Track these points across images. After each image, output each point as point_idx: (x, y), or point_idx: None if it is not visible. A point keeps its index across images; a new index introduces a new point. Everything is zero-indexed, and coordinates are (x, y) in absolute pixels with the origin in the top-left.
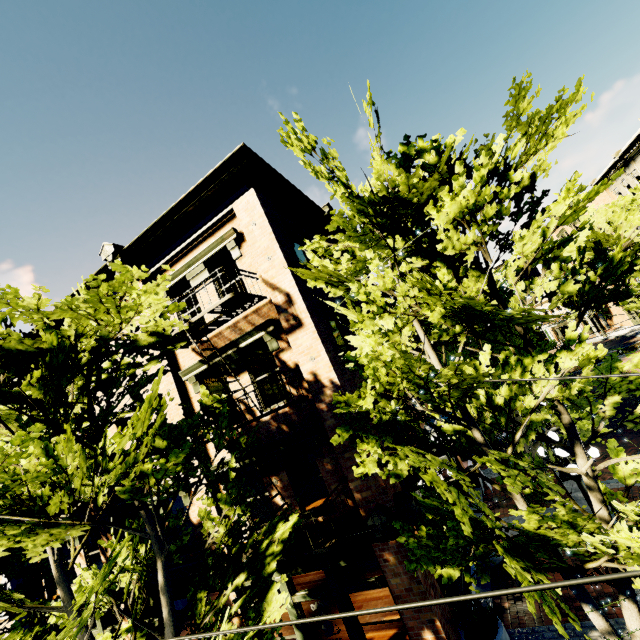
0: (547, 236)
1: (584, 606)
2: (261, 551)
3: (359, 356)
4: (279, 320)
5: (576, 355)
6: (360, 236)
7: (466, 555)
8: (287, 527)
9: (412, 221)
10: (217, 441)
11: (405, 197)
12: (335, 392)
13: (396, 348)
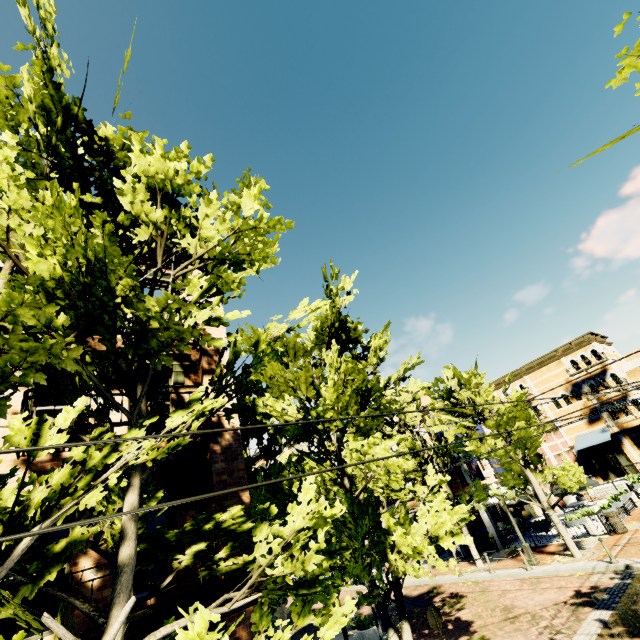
0: (391, 379)
1: (390, 631)
2: (210, 529)
3: (321, 388)
4: (194, 361)
5: (394, 440)
6: (320, 334)
7: (343, 574)
8: (235, 511)
9: (341, 344)
10: (240, 384)
11: (350, 330)
12: (234, 438)
13: (352, 387)
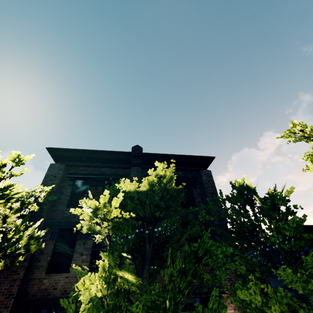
0: None
1: None
2: None
3: None
4: None
5: None
6: None
7: None
8: None
9: None
10: None
11: None
12: None
13: None
